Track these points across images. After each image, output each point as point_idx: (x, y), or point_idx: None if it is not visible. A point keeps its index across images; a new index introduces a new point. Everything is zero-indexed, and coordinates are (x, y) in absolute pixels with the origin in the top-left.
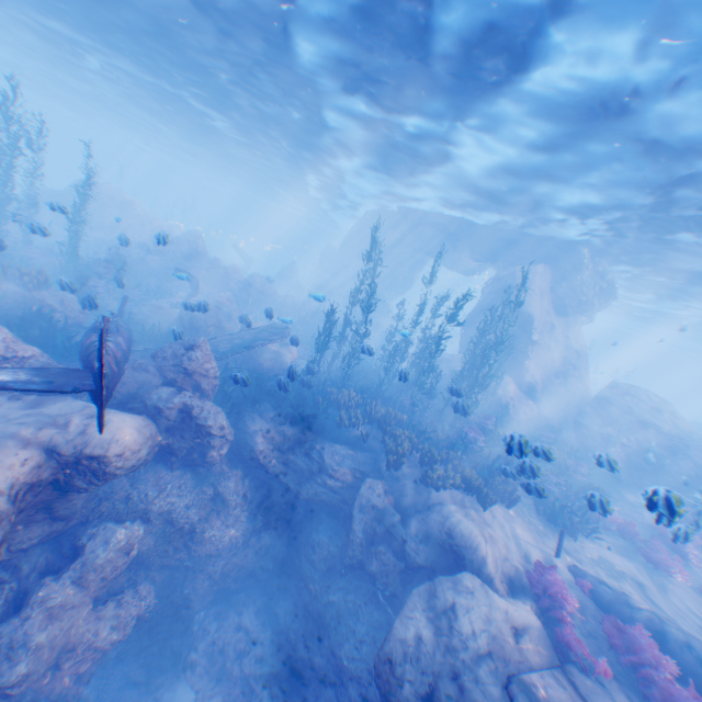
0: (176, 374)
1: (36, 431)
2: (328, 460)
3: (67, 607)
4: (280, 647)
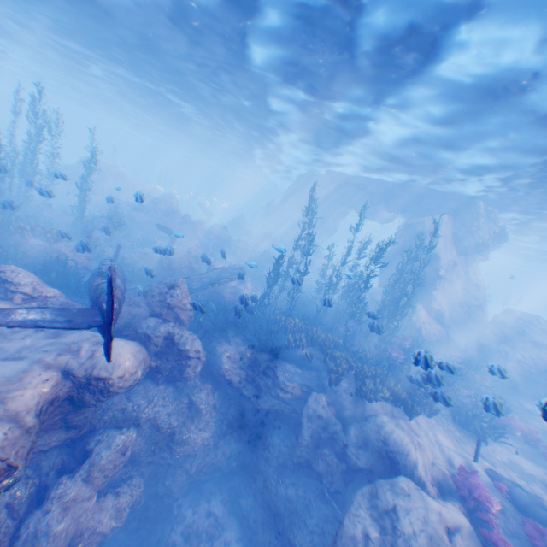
0: (160, 308)
1: (56, 357)
2: (280, 376)
3: (78, 500)
4: (242, 532)
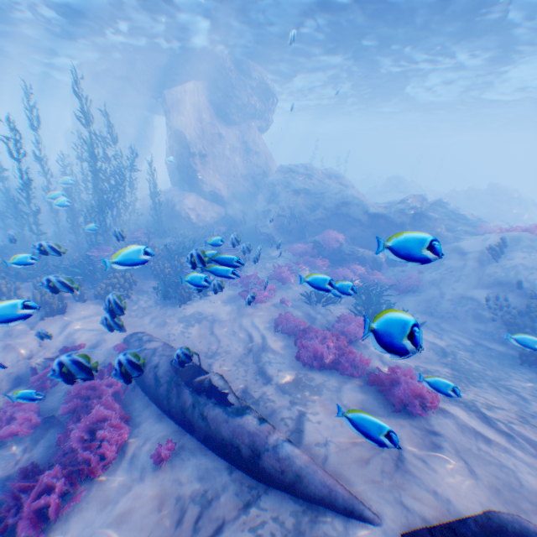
0: None
1: None
2: None
3: None
4: None
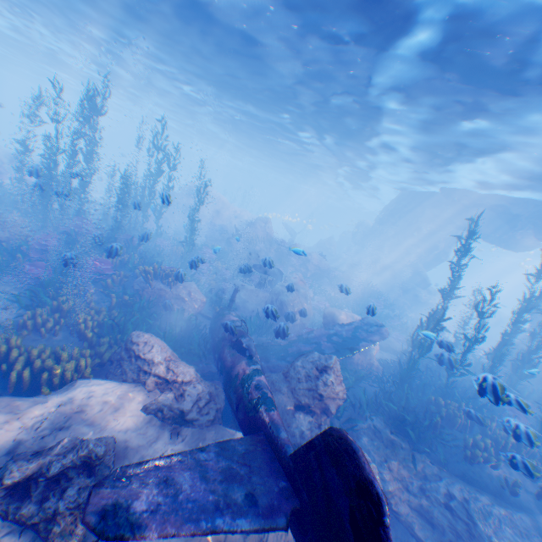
0: (309, 399)
1: None
2: (481, 524)
3: None
4: None
